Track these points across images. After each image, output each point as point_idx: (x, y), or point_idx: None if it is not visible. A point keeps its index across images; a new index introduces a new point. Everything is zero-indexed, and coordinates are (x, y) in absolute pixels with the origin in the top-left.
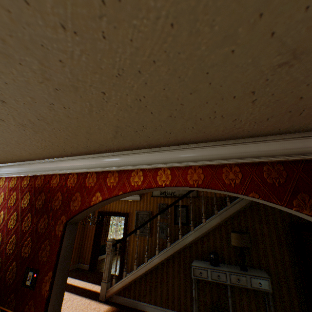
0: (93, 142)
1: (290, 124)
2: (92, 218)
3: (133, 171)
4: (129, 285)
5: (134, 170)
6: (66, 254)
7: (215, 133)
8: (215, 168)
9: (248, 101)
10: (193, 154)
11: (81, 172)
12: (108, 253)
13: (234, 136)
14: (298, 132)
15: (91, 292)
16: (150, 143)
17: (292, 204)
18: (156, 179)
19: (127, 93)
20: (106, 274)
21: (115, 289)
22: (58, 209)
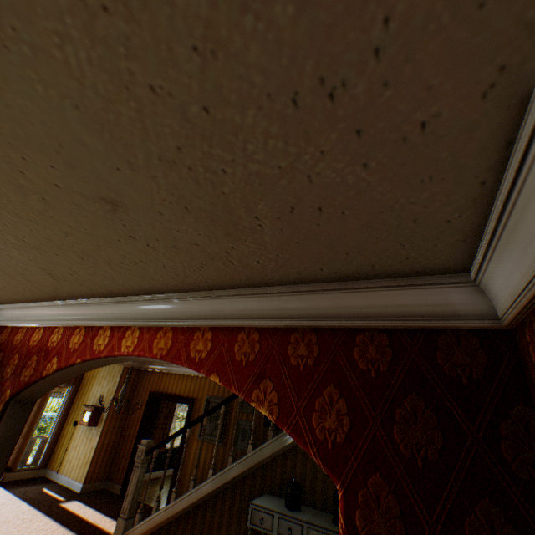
0: (41, 284)
1: (243, 274)
2: (121, 400)
3: (102, 328)
4: (160, 529)
5: (103, 327)
6: (0, 449)
7: (169, 281)
8: (187, 332)
9: (144, 246)
10: (165, 309)
11: (49, 325)
12: (138, 465)
13: (200, 286)
14: (274, 285)
15: (103, 534)
16: (109, 289)
17: (252, 397)
18: (122, 342)
19: (2, 233)
20: (128, 504)
21: (137, 533)
22: (8, 378)
